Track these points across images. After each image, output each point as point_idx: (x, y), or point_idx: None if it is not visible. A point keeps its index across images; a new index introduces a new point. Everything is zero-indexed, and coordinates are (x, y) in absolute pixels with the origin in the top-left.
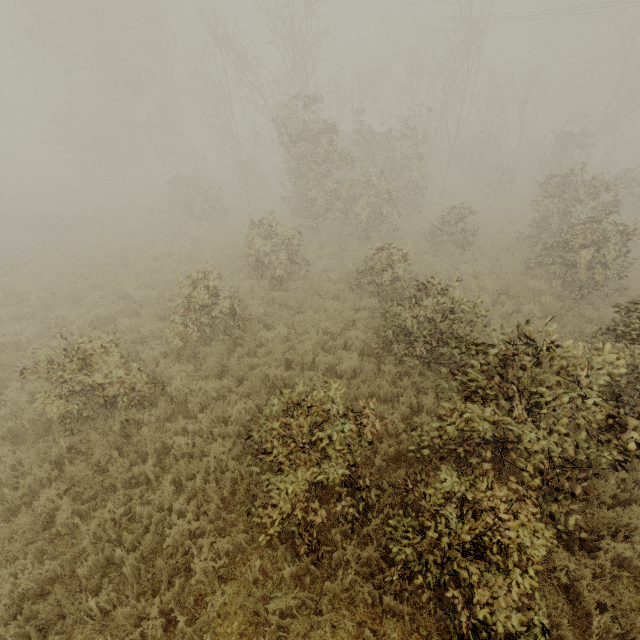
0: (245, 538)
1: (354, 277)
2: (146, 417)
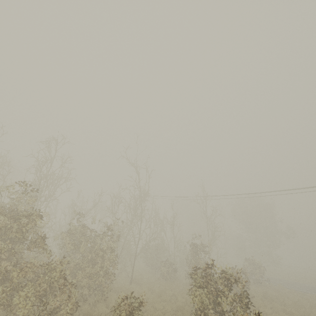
0: None
1: None
2: None
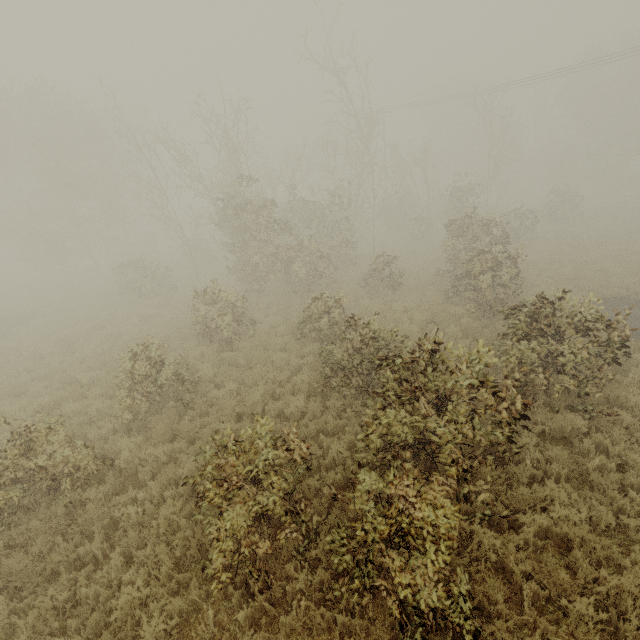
0: (199, 594)
1: (297, 328)
2: (93, 495)
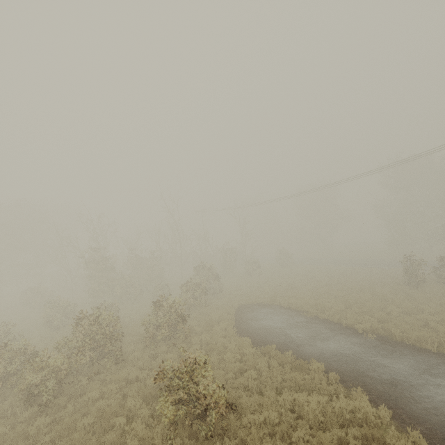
0: None
1: None
2: None
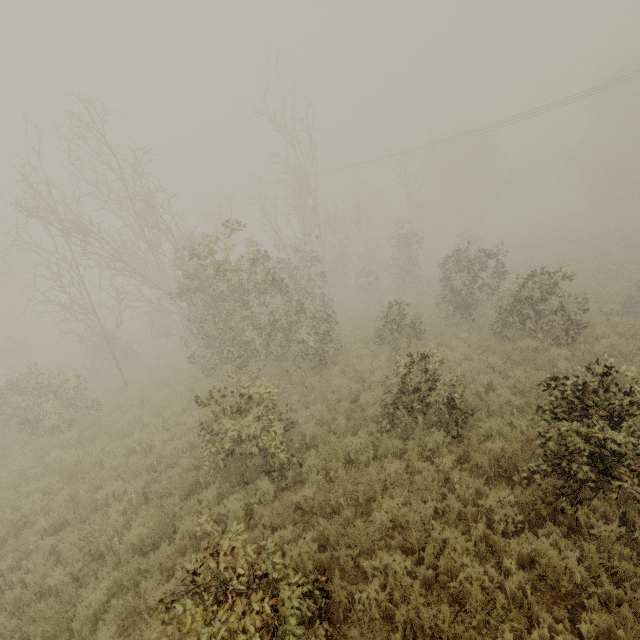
0: None
1: (381, 414)
2: None
